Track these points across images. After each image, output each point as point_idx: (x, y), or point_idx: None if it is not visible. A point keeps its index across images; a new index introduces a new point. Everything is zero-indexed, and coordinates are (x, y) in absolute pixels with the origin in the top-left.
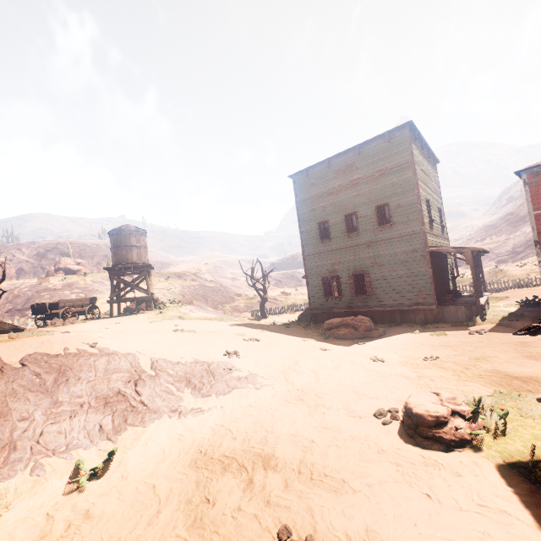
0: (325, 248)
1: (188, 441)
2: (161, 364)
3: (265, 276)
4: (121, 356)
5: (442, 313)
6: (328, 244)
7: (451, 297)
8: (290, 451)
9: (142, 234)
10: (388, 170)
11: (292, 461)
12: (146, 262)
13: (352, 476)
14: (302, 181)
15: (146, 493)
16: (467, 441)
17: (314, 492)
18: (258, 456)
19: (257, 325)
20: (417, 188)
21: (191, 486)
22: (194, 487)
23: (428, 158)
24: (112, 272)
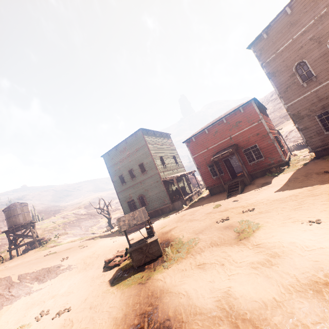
0: (125, 188)
1: (30, 303)
2: (23, 276)
3: (108, 206)
4: (2, 278)
5: (174, 206)
6: (125, 185)
7: (178, 197)
8: (64, 290)
9: (24, 206)
10: (139, 148)
11: (62, 292)
12: (30, 220)
13: (77, 289)
14: (107, 158)
15: (4, 324)
16: (117, 264)
17: (60, 298)
18: (52, 296)
19: (97, 236)
20: (151, 155)
21: (22, 315)
22: (23, 315)
23: (161, 136)
24: (7, 233)
